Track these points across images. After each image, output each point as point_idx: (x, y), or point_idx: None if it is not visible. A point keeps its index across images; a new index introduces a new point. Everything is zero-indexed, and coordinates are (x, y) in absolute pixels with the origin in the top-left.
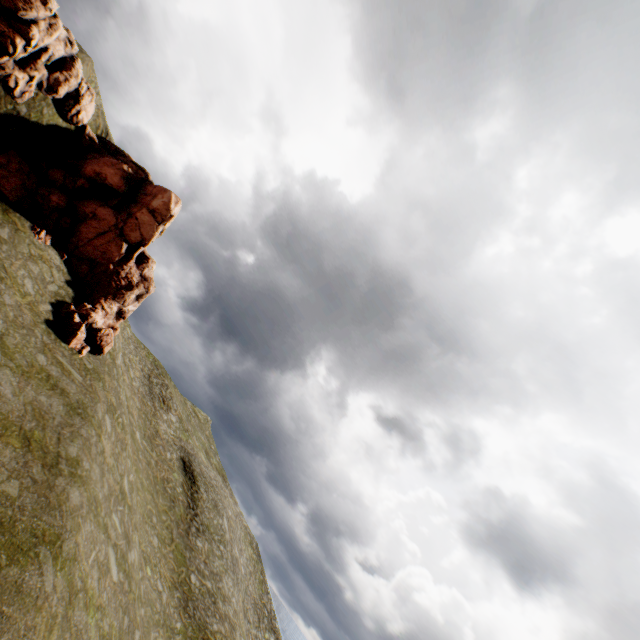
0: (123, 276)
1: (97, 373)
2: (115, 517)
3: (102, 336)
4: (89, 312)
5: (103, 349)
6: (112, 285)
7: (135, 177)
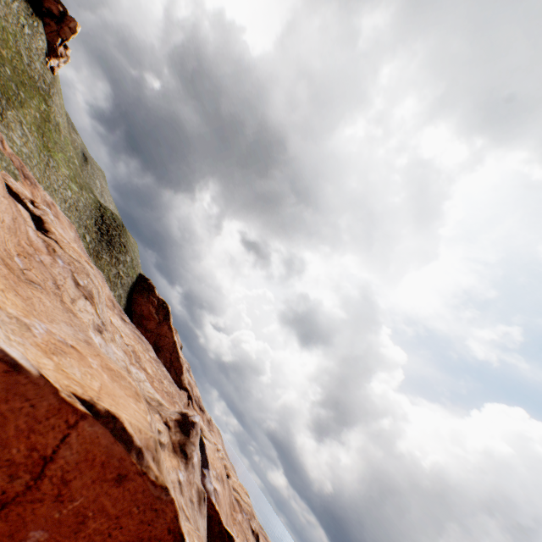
0: (59, 52)
1: (54, 80)
2: (62, 120)
3: (55, 69)
4: (50, 60)
5: (55, 74)
6: (56, 54)
7: (63, 12)
